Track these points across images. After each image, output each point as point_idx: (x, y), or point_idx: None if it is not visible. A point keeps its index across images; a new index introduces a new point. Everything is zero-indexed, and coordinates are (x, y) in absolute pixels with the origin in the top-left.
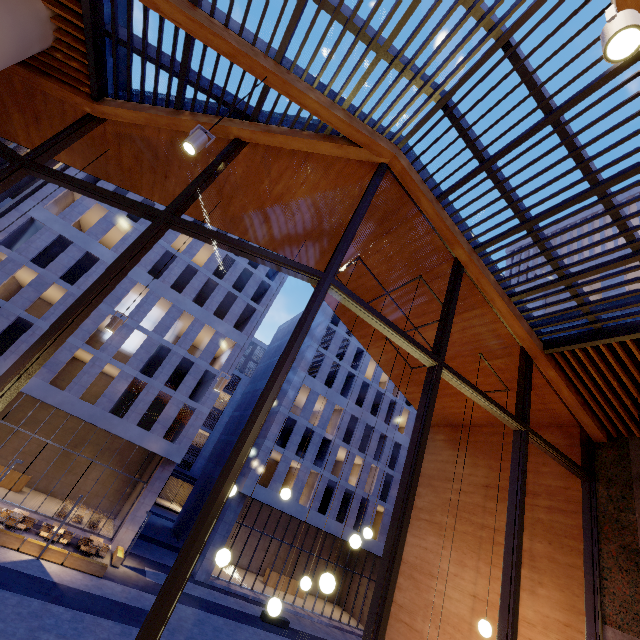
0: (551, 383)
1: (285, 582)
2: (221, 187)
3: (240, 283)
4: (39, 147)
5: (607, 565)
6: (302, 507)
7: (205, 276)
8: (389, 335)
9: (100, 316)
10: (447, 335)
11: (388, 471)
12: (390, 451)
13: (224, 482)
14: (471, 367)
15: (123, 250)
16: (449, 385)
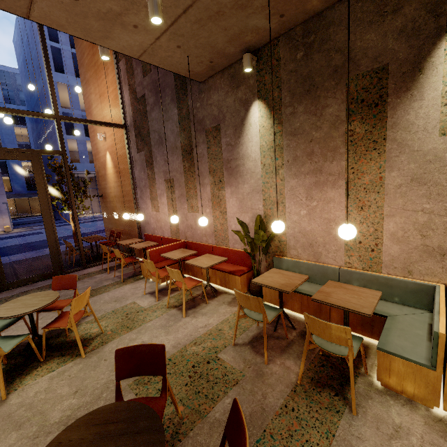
0: None
1: None
2: None
3: None
4: None
5: None
6: None
7: None
8: None
9: None
10: None
11: None
12: None
13: None
14: None
15: None
16: None
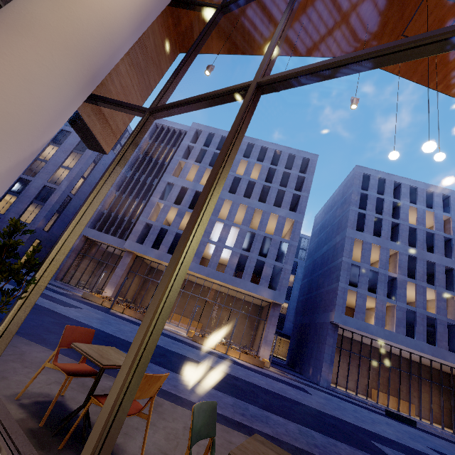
0: None
1: (393, 401)
2: (304, 7)
3: (282, 186)
4: (224, 0)
5: None
6: (389, 332)
7: (261, 184)
8: None
9: (212, 223)
10: None
11: None
12: None
13: None
14: None
15: None
16: None
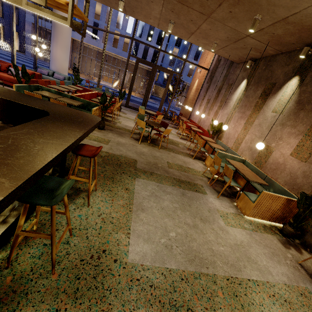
0: None
1: None
2: None
3: None
4: None
5: None
6: None
7: None
8: None
9: (116, 13)
10: None
11: None
12: None
13: None
14: None
15: None
16: None
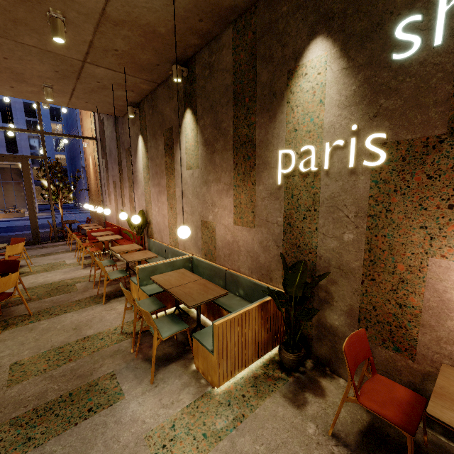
0: None
1: None
2: None
3: None
4: None
5: None
6: None
7: None
8: None
9: None
10: None
11: None
12: None
13: None
14: None
15: None
16: None
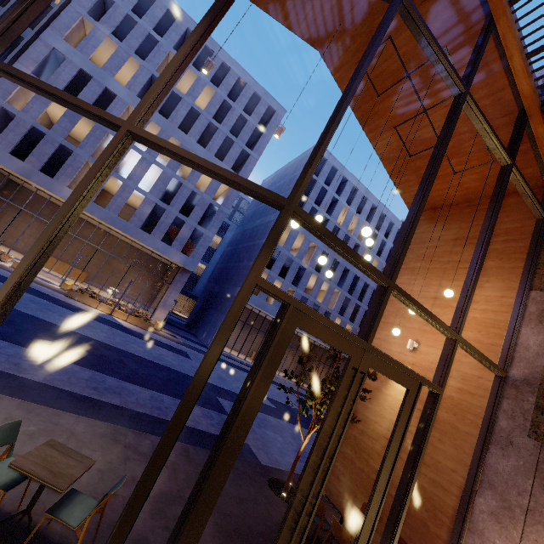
0: (536, 141)
1: None
2: None
3: (234, 131)
4: None
5: (542, 261)
6: None
7: (206, 119)
8: (434, 60)
9: None
10: (474, 72)
11: (347, 295)
12: (350, 281)
13: (342, 105)
14: (466, 144)
15: (135, 88)
16: (440, 168)
